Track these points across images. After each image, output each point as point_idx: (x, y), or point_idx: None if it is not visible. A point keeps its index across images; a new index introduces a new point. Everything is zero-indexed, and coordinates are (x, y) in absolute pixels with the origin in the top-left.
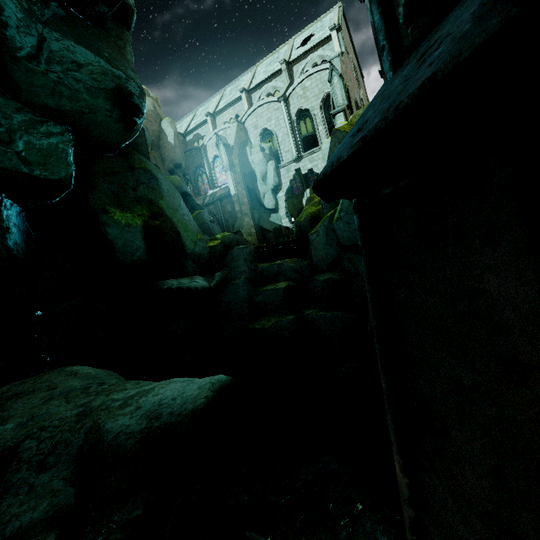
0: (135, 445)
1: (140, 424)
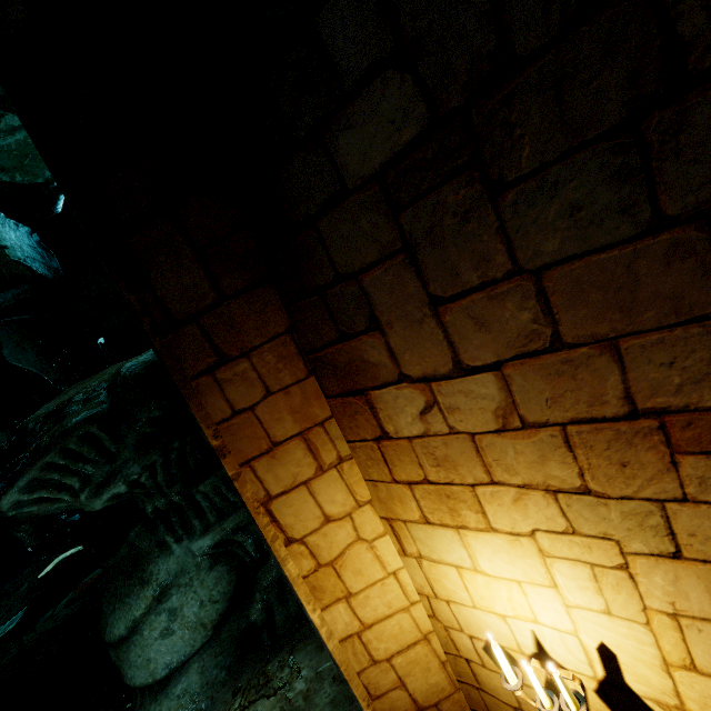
0: (142, 370)
1: (146, 359)
